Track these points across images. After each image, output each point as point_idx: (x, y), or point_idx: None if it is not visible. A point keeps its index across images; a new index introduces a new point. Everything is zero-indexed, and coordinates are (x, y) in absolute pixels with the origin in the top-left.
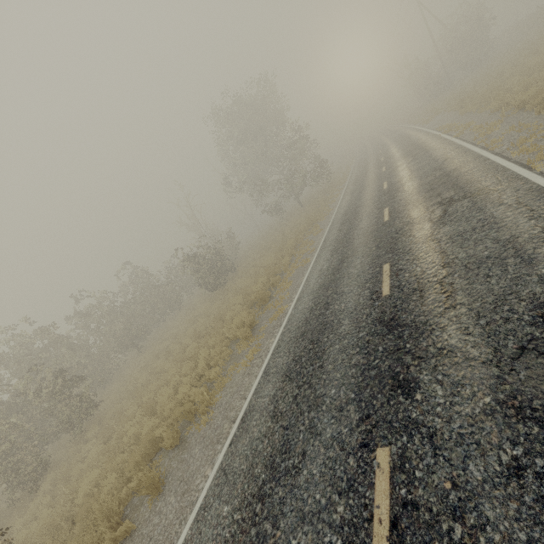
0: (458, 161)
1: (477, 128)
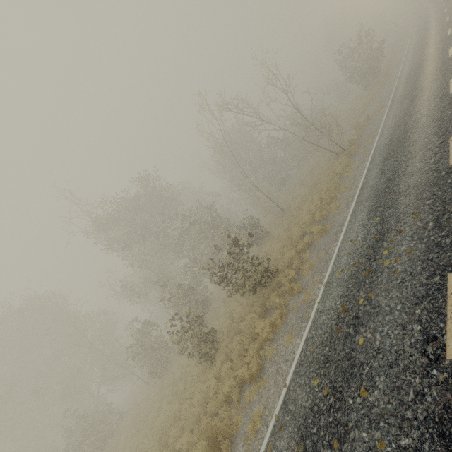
0: None
1: None
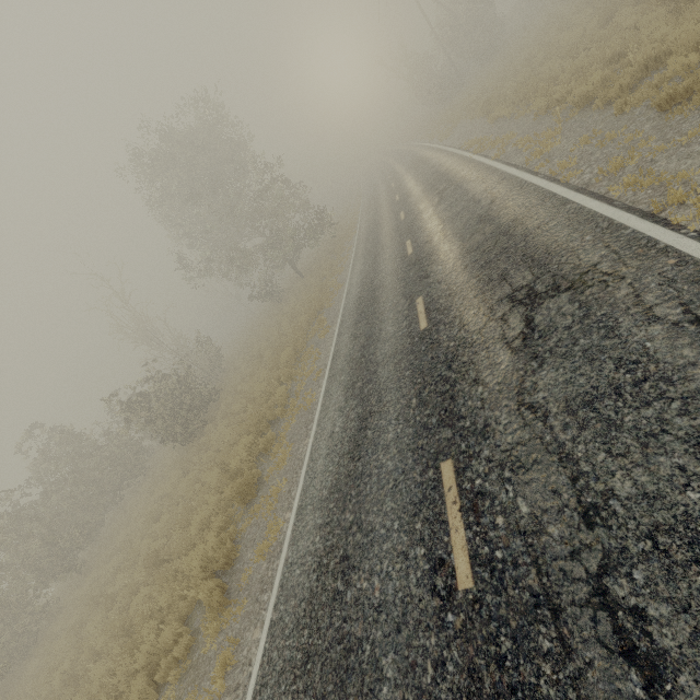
0: (515, 205)
1: (524, 143)
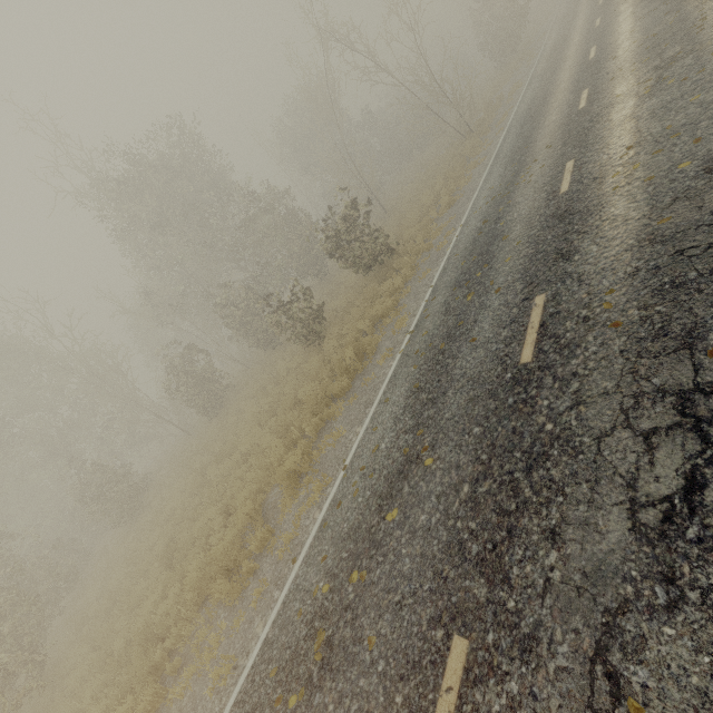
0: None
1: None
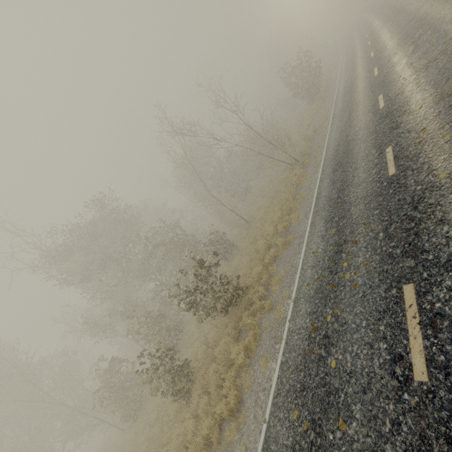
0: None
1: None
